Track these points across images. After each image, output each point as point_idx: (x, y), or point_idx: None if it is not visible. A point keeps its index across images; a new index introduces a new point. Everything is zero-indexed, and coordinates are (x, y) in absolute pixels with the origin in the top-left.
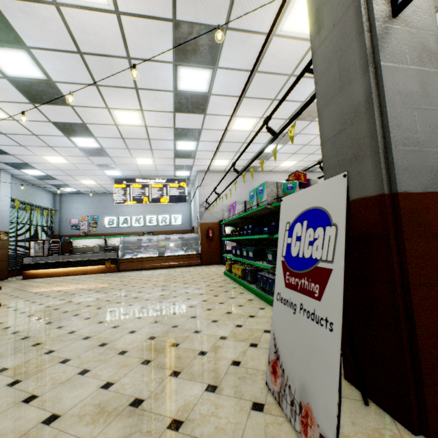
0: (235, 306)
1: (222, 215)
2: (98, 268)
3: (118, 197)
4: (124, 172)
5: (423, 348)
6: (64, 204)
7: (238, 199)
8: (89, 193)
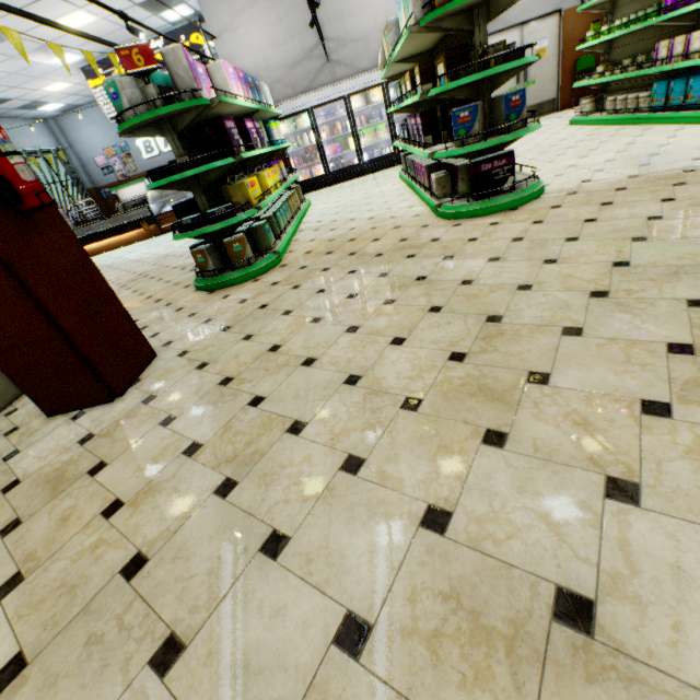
0: (171, 286)
1: (276, 95)
2: (138, 234)
3: (107, 107)
4: (80, 52)
5: (0, 363)
6: (70, 134)
7: (298, 45)
8: (89, 102)
